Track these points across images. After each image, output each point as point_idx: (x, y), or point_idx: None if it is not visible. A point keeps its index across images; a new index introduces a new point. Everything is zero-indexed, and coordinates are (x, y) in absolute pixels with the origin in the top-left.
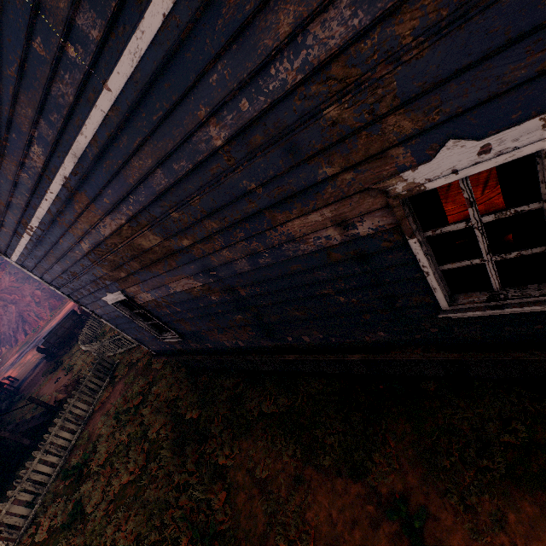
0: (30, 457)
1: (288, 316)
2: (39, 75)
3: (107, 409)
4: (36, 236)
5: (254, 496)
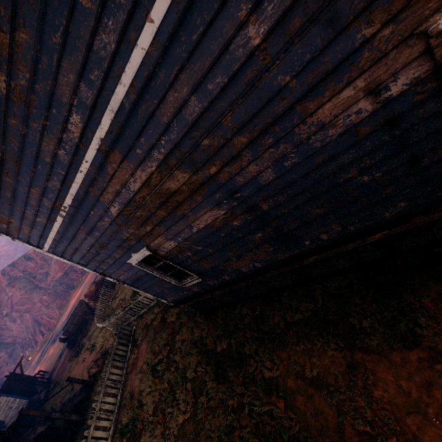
0: (81, 430)
1: (308, 218)
2: (83, 32)
3: (139, 368)
4: (68, 216)
5: (312, 395)
